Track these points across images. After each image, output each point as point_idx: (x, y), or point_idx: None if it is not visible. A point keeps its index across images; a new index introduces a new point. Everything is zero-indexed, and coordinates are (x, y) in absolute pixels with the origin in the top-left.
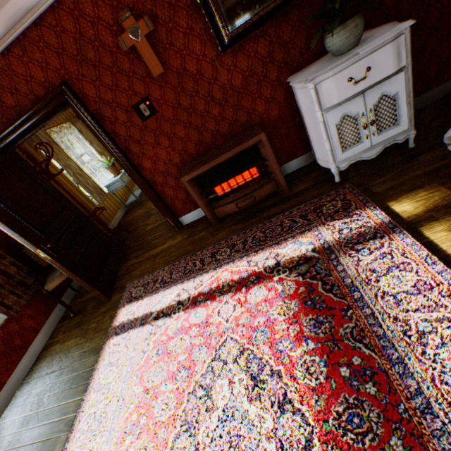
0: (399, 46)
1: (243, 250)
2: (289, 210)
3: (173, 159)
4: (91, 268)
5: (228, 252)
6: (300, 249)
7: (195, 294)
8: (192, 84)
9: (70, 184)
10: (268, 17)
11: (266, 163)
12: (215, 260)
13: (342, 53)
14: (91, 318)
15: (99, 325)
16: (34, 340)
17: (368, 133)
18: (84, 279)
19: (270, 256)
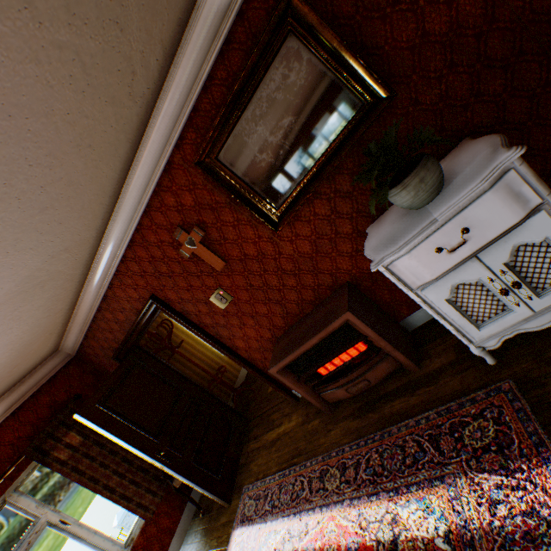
0: (510, 185)
1: (355, 482)
2: (417, 411)
3: (263, 335)
4: (208, 464)
5: (339, 476)
6: (428, 521)
7: (299, 548)
8: (257, 265)
9: (196, 343)
10: (314, 179)
11: (367, 338)
12: (323, 486)
13: (419, 207)
14: (213, 528)
15: (217, 544)
16: (171, 543)
17: (516, 298)
18: (200, 483)
19: (387, 517)
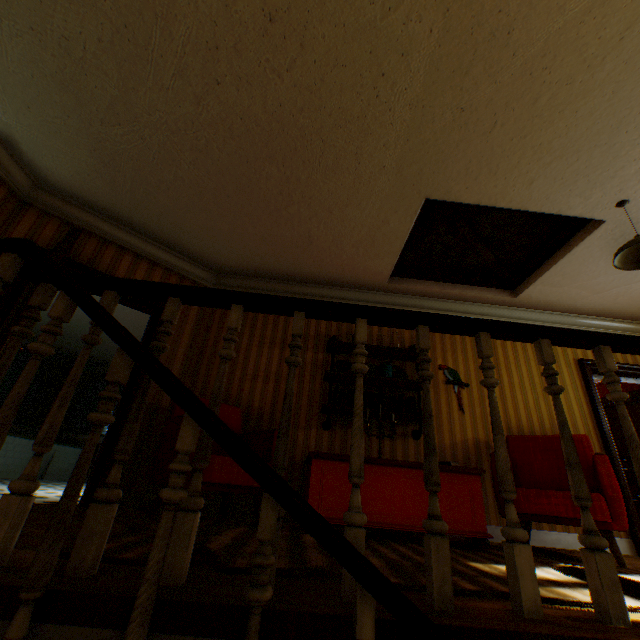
0: None
1: None
2: None
3: None
4: (636, 511)
5: None
6: None
7: None
8: None
9: None
10: None
11: None
12: None
13: None
14: None
15: None
16: None
17: None
18: None
19: None
